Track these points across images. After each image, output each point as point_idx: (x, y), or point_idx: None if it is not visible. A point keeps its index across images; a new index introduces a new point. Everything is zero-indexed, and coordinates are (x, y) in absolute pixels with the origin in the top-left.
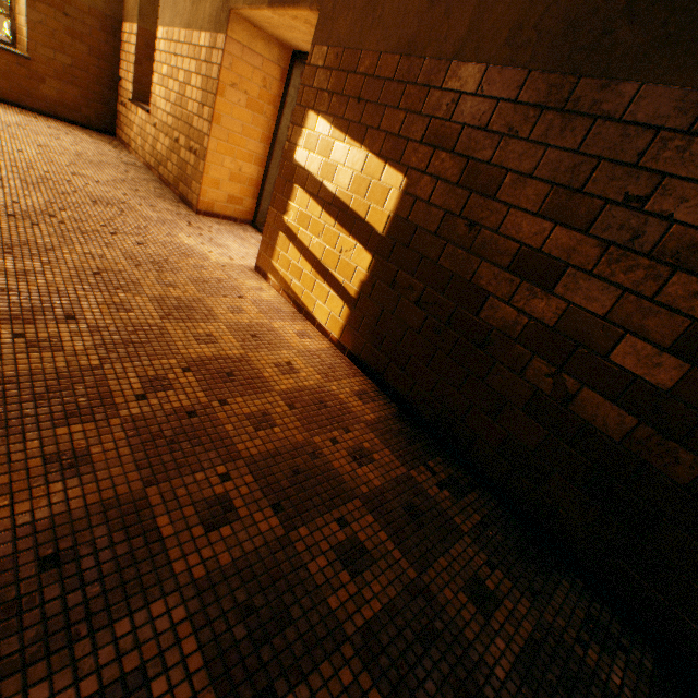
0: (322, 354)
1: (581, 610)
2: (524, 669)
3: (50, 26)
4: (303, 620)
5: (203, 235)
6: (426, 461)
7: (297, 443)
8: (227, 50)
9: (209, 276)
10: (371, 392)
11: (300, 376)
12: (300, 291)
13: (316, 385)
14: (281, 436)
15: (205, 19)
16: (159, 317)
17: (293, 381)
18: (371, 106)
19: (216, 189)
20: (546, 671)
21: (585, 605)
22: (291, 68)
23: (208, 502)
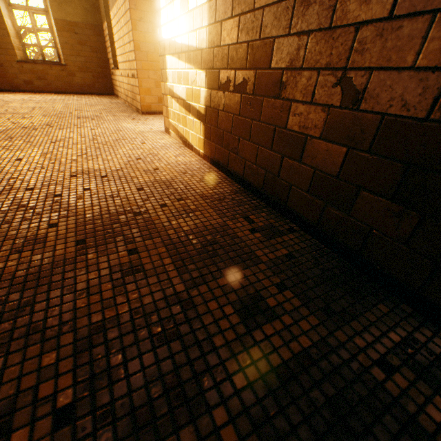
0: (188, 164)
1: (400, 334)
2: (278, 382)
3: (70, 43)
4: (43, 313)
5: (139, 122)
6: (249, 216)
7: (129, 207)
8: None
9: (129, 137)
10: (219, 179)
11: (161, 175)
12: (182, 131)
13: (171, 178)
14: (119, 204)
15: None
16: (77, 156)
17: (153, 177)
18: None
19: (149, 95)
20: (314, 389)
21: (407, 330)
22: None
23: (28, 238)
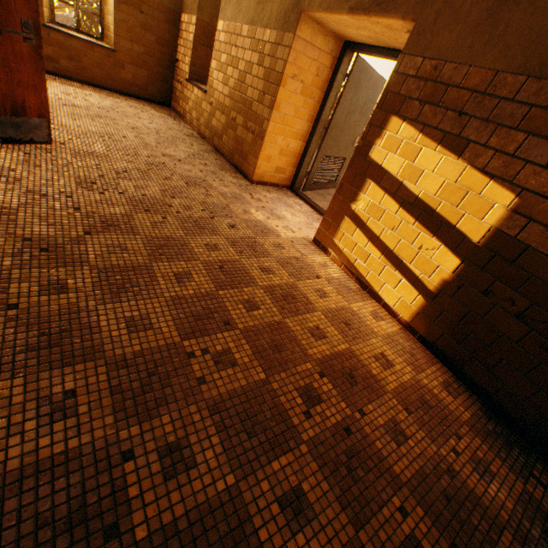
0: (398, 339)
1: None
2: None
3: (130, 23)
4: None
5: (264, 207)
6: (530, 470)
7: (431, 458)
8: (293, 47)
9: (288, 255)
10: (451, 381)
11: (396, 370)
12: (365, 271)
13: (411, 379)
14: (417, 451)
15: (271, 18)
16: (278, 312)
17: (394, 376)
18: (476, 121)
19: (268, 162)
20: None
21: None
22: (341, 56)
23: (405, 546)
